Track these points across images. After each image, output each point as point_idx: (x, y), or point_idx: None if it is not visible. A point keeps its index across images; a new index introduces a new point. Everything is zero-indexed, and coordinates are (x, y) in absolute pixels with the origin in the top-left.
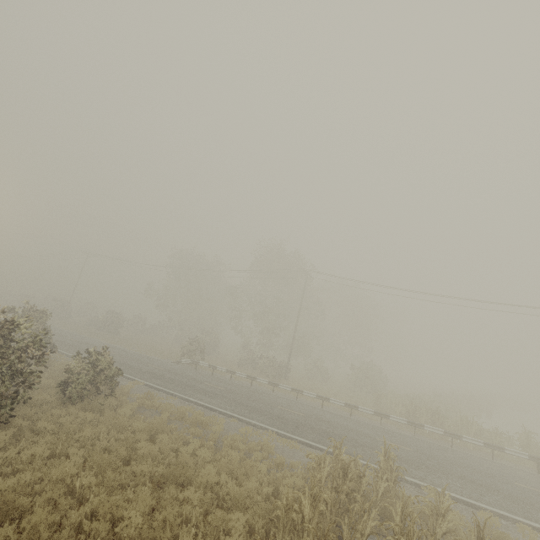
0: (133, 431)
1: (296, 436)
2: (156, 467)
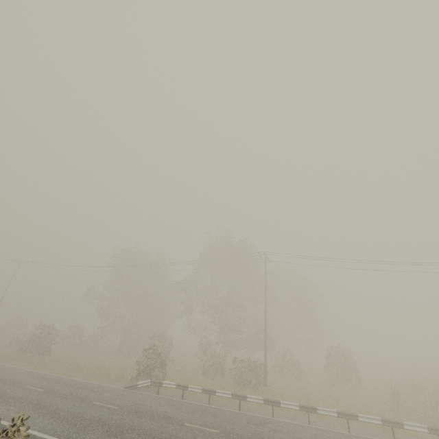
0: None
1: None
2: None
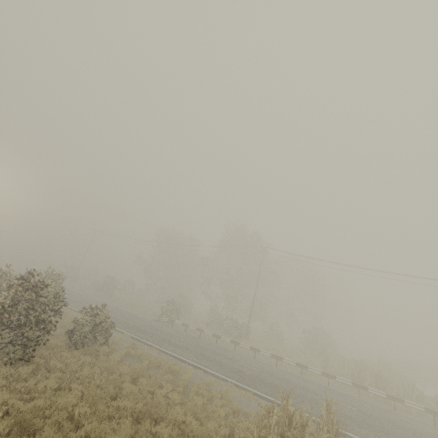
0: (120, 374)
1: (252, 389)
2: (136, 404)
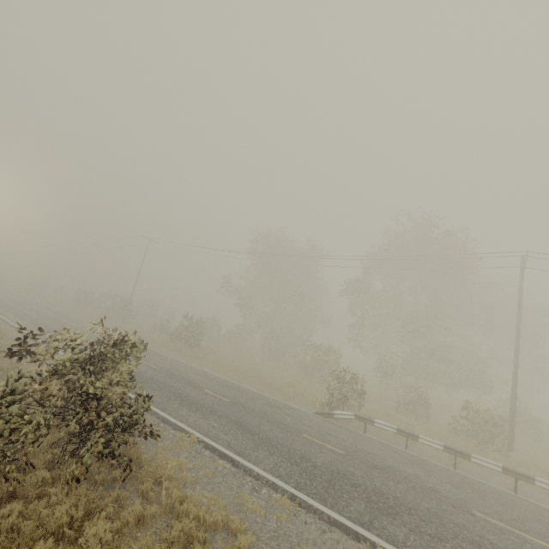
0: None
1: None
2: None
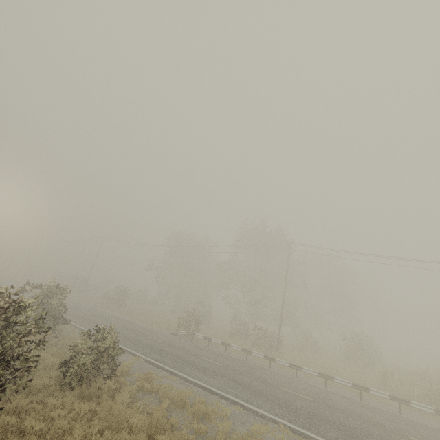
0: (130, 428)
1: (314, 434)
2: None
